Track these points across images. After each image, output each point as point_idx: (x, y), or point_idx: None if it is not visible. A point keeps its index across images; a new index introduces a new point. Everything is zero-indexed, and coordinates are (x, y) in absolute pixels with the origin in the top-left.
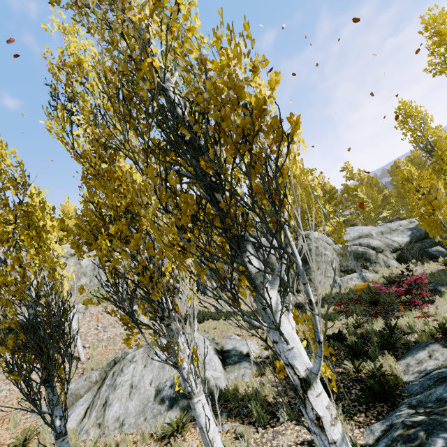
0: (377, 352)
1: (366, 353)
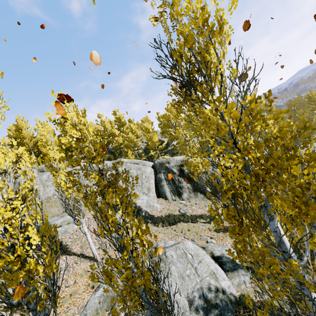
0: None
1: None
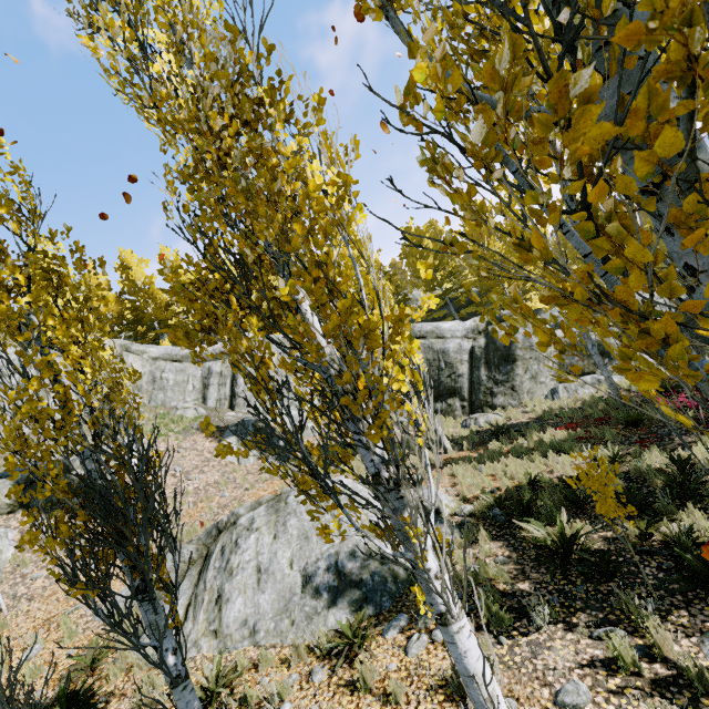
0: (670, 504)
1: (649, 507)
